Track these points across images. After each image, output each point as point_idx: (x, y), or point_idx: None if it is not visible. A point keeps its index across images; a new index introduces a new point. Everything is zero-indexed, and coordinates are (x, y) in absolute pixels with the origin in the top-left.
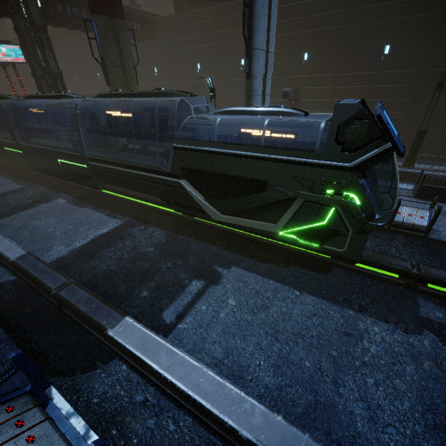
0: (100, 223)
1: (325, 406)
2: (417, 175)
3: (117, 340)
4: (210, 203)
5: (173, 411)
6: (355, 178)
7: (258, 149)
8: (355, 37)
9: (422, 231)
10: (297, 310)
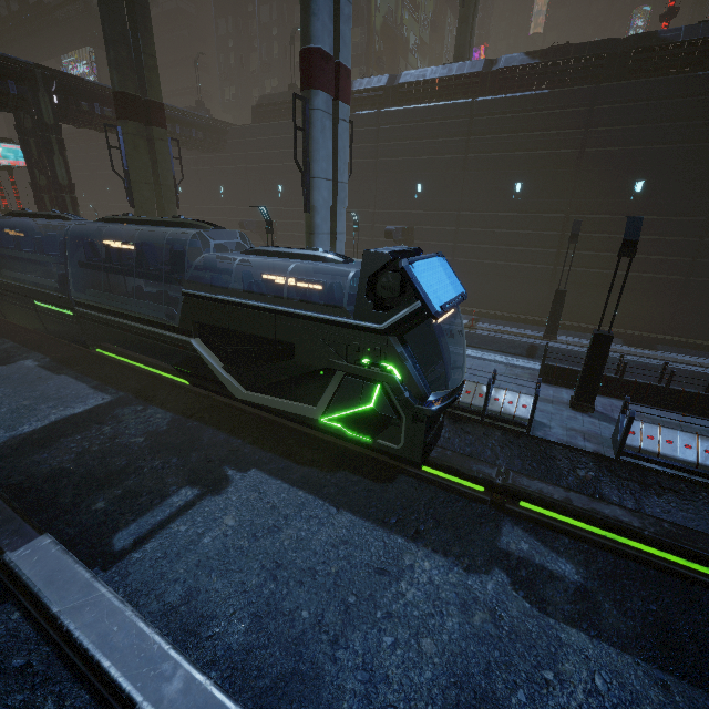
0: (76, 398)
1: (305, 677)
2: (556, 350)
3: (12, 568)
4: (231, 374)
5: (64, 683)
6: (391, 344)
7: (282, 301)
8: (479, 171)
9: (524, 425)
10: (323, 535)
